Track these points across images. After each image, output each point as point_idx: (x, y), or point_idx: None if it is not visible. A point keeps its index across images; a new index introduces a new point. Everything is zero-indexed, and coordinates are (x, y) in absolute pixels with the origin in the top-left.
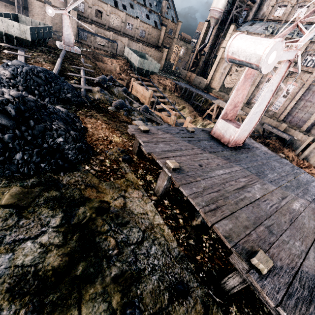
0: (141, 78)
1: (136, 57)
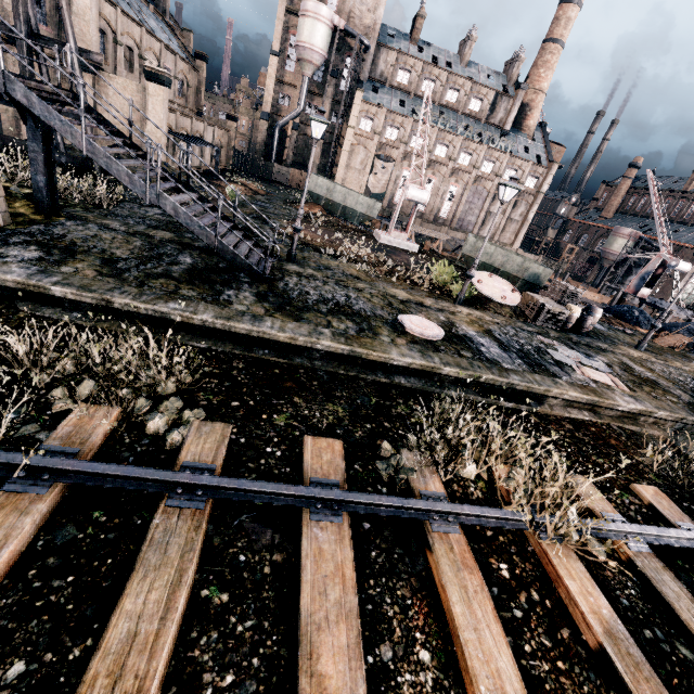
0: None
1: (370, 202)
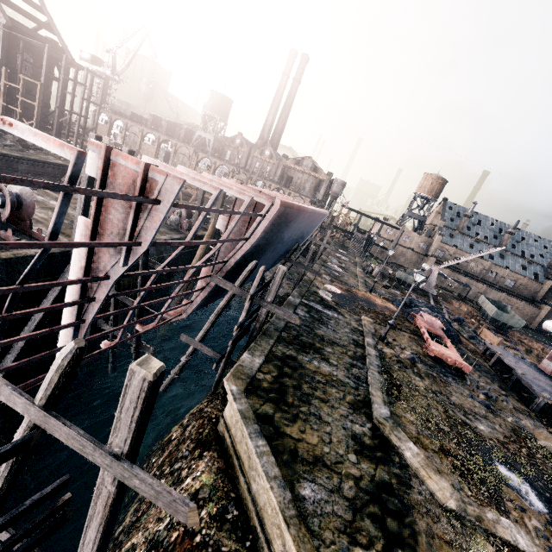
0: (493, 329)
1: (493, 308)
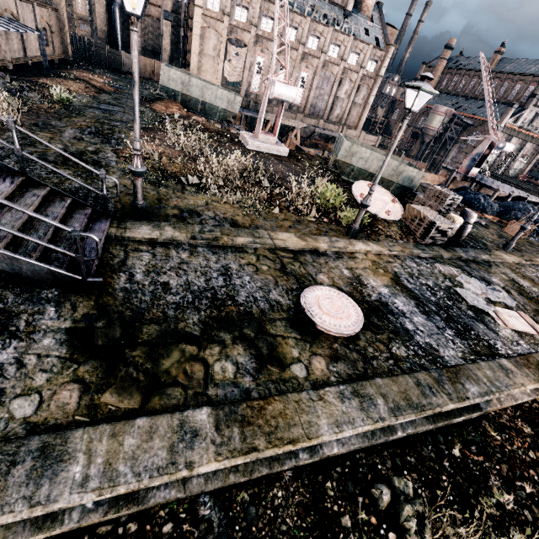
0: None
1: (230, 96)
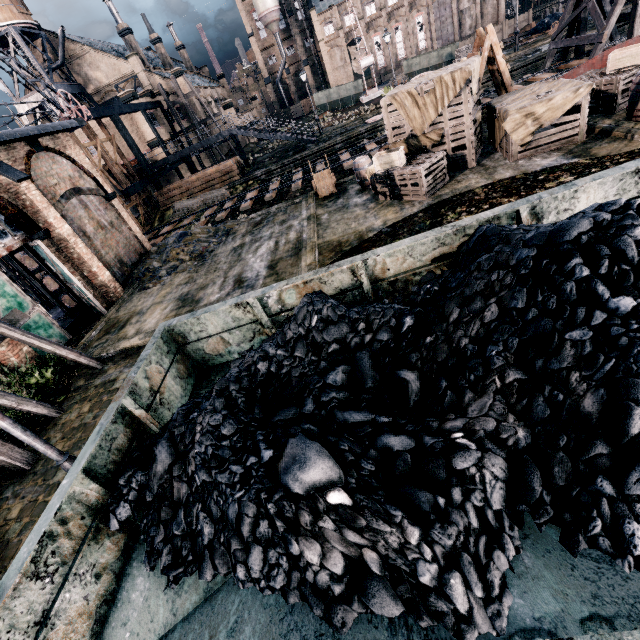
0: None
1: (354, 85)
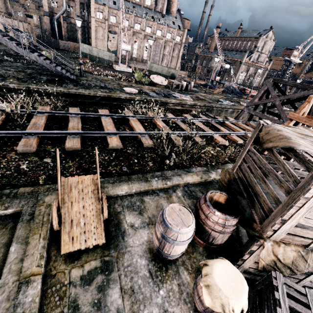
0: None
1: (109, 54)
